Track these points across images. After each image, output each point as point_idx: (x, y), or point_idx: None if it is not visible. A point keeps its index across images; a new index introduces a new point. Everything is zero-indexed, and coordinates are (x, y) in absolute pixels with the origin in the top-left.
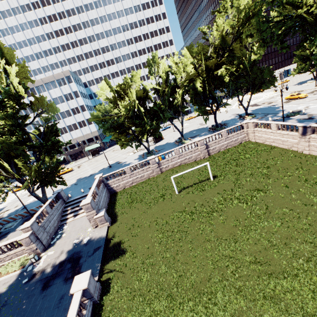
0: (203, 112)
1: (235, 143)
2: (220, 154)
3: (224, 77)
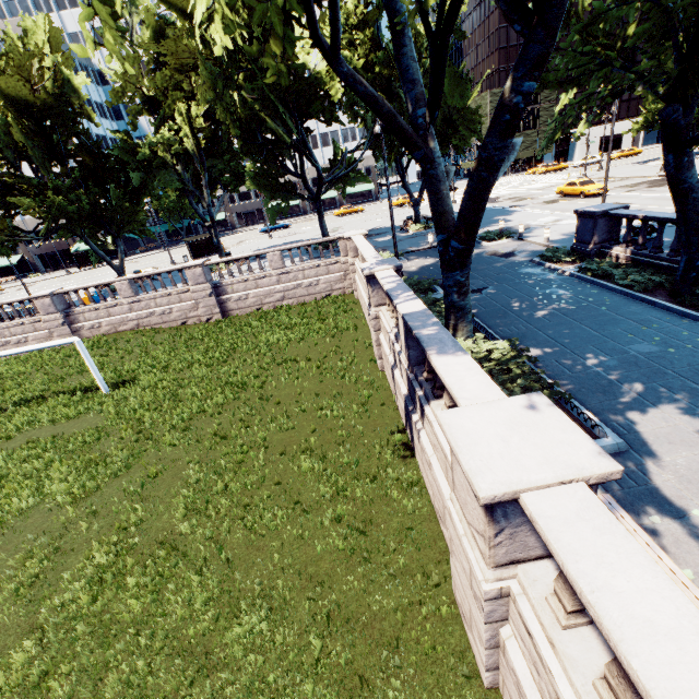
0: (274, 187)
1: (310, 295)
2: (248, 317)
3: (328, 83)
